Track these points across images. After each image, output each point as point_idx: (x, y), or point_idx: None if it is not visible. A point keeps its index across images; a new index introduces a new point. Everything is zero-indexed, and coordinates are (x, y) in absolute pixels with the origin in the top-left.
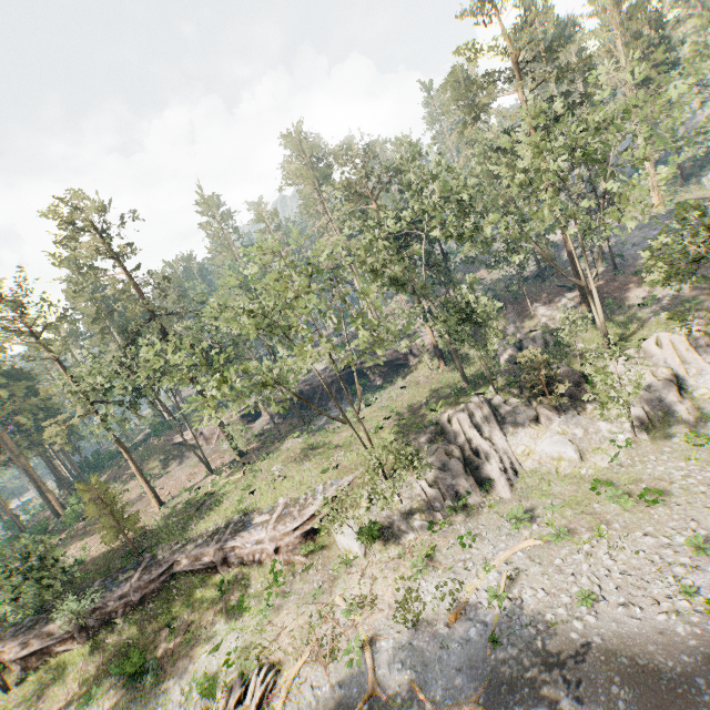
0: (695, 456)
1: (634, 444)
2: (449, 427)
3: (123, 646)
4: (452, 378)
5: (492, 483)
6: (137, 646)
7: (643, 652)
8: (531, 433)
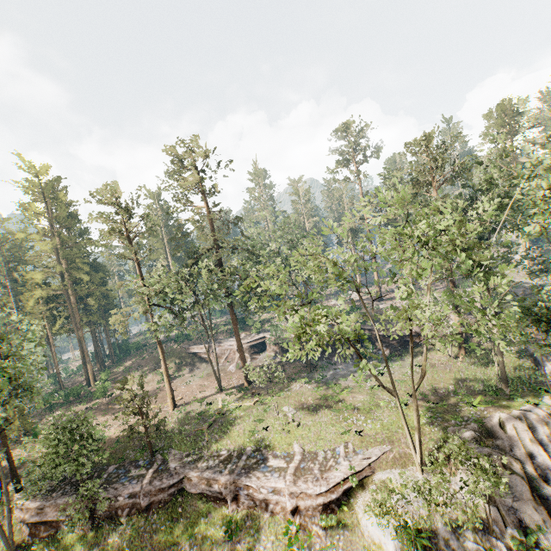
0: None
1: None
2: (502, 433)
3: None
4: (478, 372)
5: None
6: None
7: None
8: None
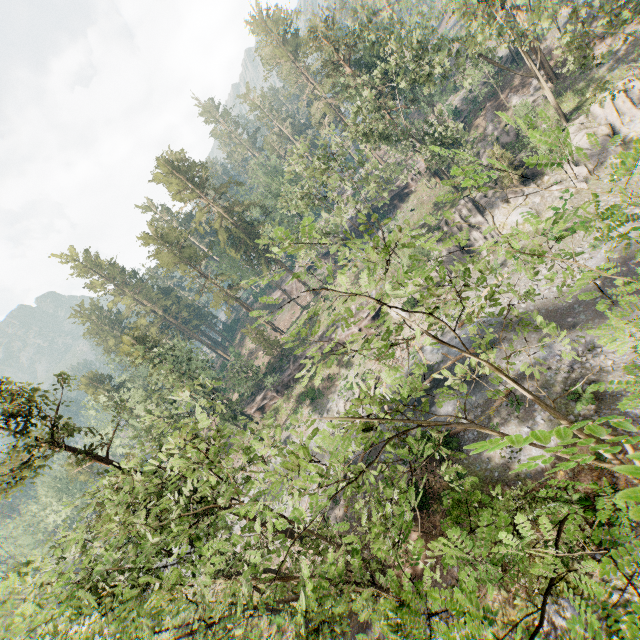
0: (615, 189)
1: (576, 195)
2: (447, 228)
3: (301, 393)
4: (447, 190)
5: (480, 254)
6: (307, 391)
7: (553, 305)
8: (504, 212)
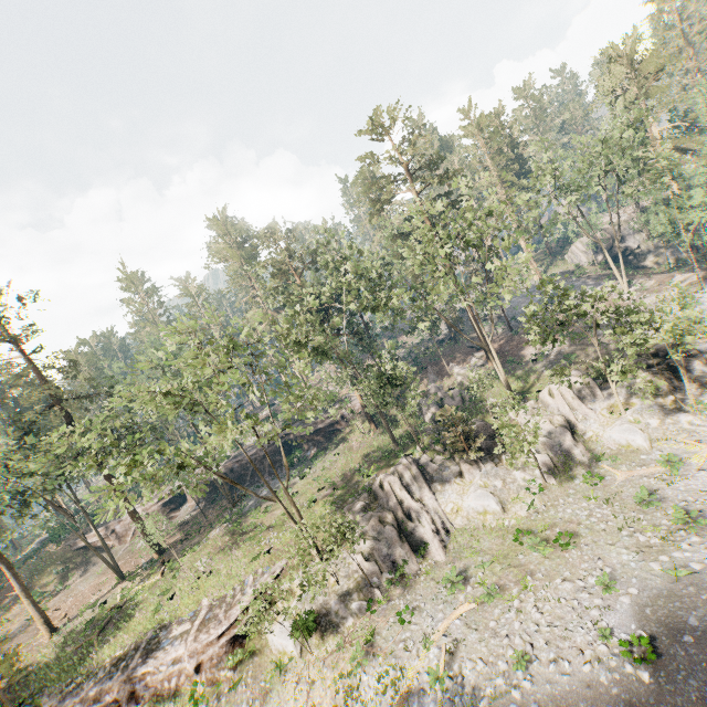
0: (594, 495)
1: (545, 489)
2: (382, 492)
3: None
4: (383, 441)
5: (426, 546)
6: None
7: None
8: (458, 489)
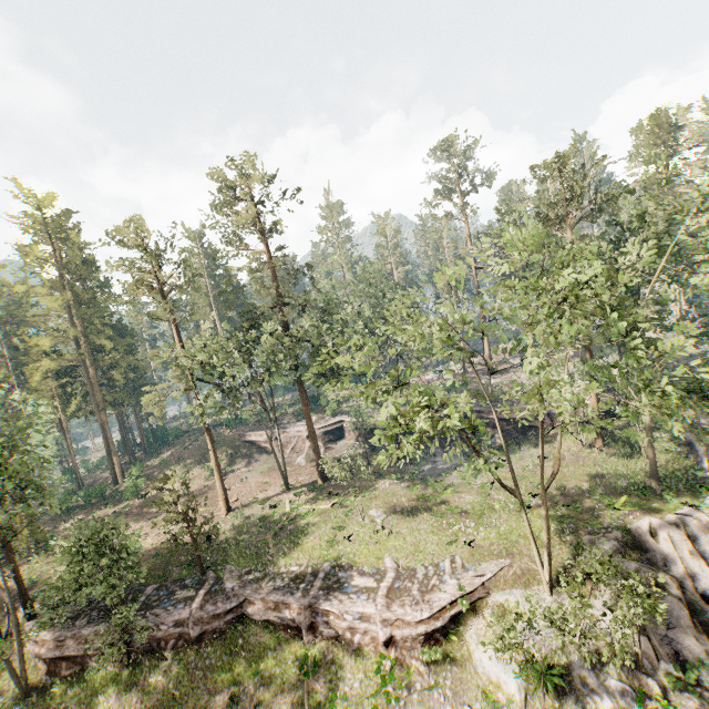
0: None
1: None
2: (654, 543)
3: (167, 695)
4: (620, 466)
5: None
6: (184, 703)
7: None
8: None
